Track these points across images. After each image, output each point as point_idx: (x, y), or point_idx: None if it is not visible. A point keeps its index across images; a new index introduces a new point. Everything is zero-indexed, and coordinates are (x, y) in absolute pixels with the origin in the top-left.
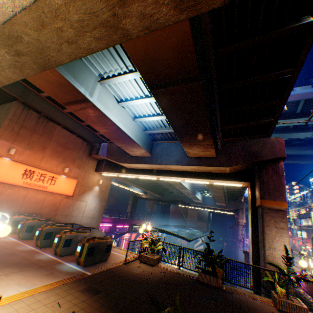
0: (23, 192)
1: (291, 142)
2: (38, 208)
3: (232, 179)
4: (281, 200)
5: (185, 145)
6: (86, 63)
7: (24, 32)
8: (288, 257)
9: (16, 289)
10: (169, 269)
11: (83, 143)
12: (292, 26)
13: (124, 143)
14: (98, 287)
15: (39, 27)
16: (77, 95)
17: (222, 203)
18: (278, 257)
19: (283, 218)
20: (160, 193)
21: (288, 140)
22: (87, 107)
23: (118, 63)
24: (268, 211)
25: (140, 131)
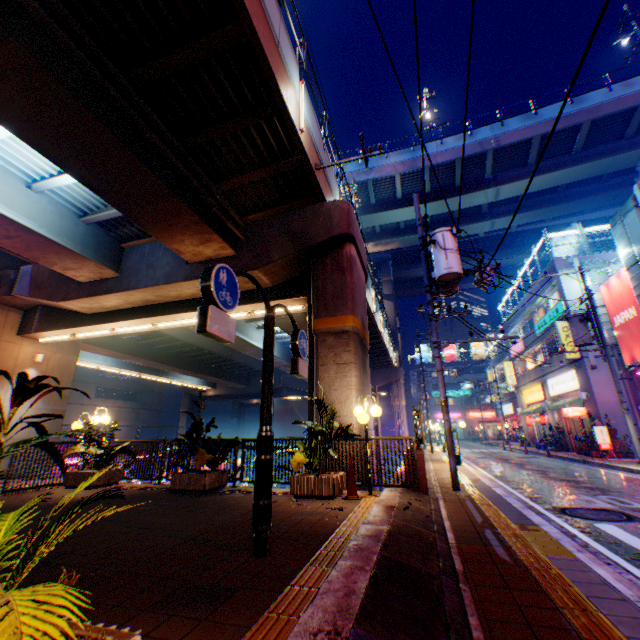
0: None
1: (470, 246)
2: None
3: (280, 297)
4: (345, 314)
5: (154, 231)
6: None
7: None
8: (320, 402)
9: None
10: (131, 486)
11: None
12: None
13: (32, 248)
14: None
15: None
16: None
17: None
18: (338, 417)
19: (348, 345)
20: (242, 379)
21: (463, 243)
22: None
23: None
24: (326, 338)
25: (65, 218)
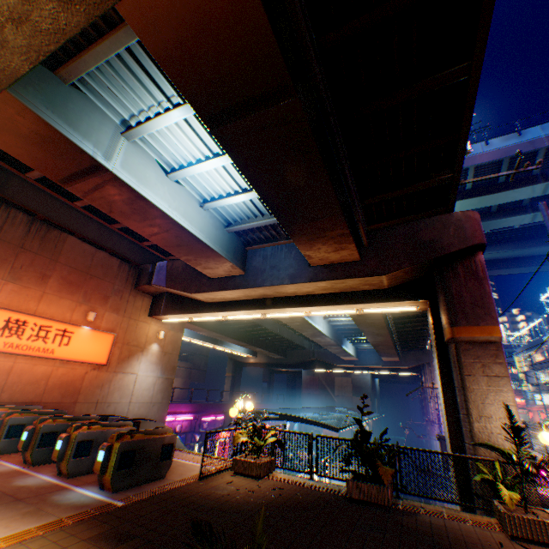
0: (4, 364)
1: (499, 236)
2: (38, 391)
3: (396, 298)
4: (490, 324)
5: (299, 241)
6: (93, 100)
7: None
8: (515, 428)
9: None
10: (292, 481)
11: (122, 265)
12: None
13: (191, 253)
14: (130, 529)
15: None
16: (79, 158)
17: (393, 357)
18: (497, 434)
19: (497, 356)
20: (280, 351)
21: (493, 234)
22: (105, 182)
23: (150, 92)
24: (467, 346)
25: (217, 228)
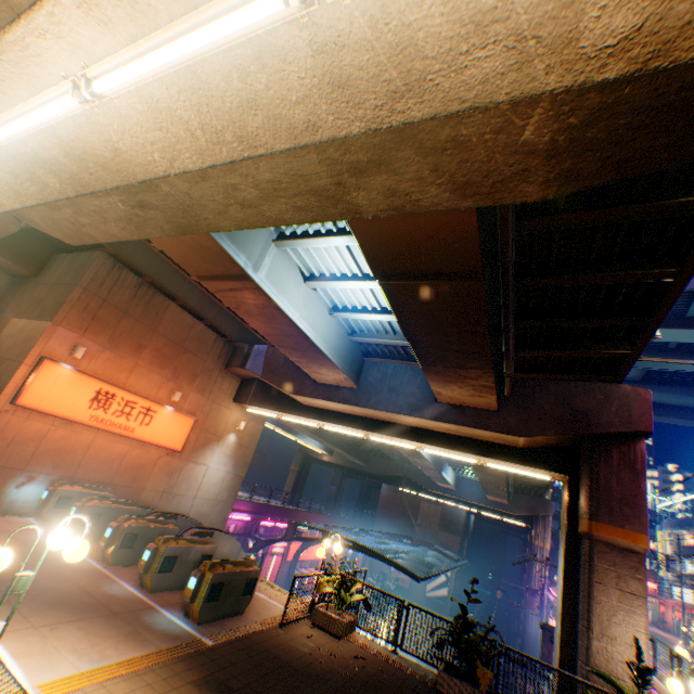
0: (86, 437)
1: (672, 376)
2: (111, 471)
3: (529, 463)
4: (636, 529)
5: (433, 378)
6: None
7: (166, 180)
8: (641, 668)
9: (73, 664)
10: (374, 650)
11: (218, 340)
12: (678, 200)
13: (305, 357)
14: (227, 679)
15: (196, 178)
16: (229, 266)
17: (501, 498)
18: (618, 661)
19: (637, 570)
20: (363, 456)
21: (664, 371)
22: (245, 288)
23: None
24: (604, 548)
25: (340, 337)
